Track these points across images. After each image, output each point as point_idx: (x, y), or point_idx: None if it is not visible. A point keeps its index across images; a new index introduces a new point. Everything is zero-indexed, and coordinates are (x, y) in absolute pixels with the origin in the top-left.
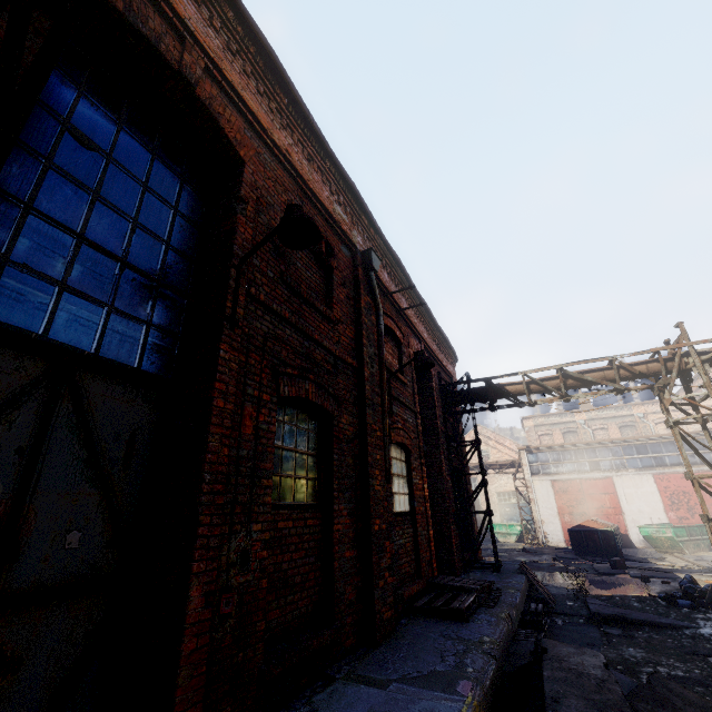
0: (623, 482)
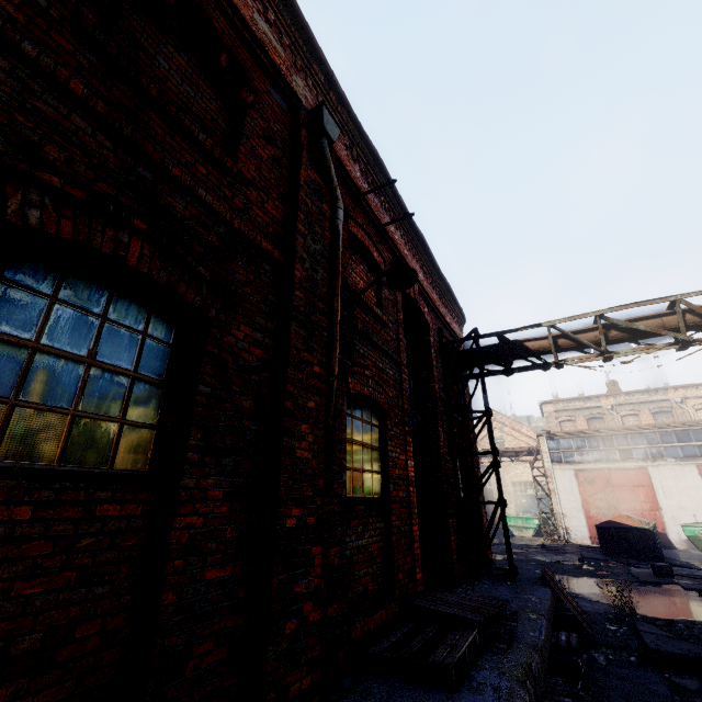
0: (660, 473)
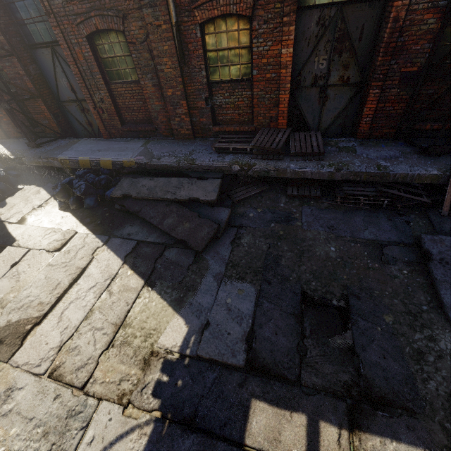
0: None
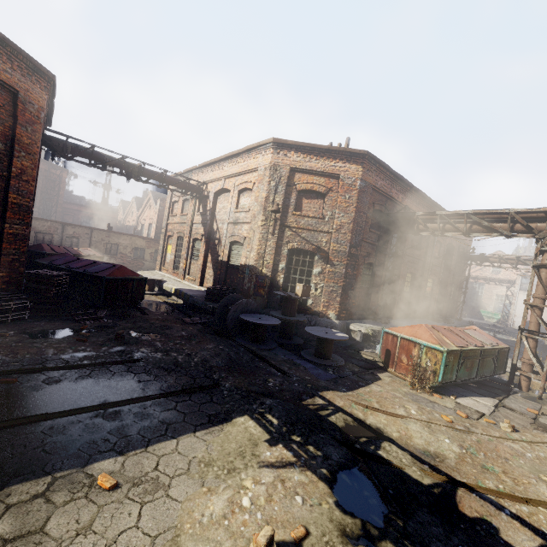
0: None
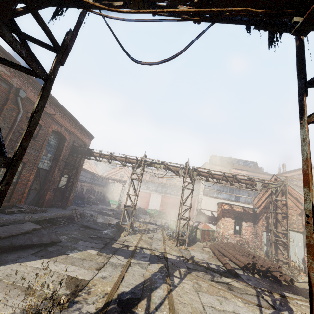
0: (153, 195)
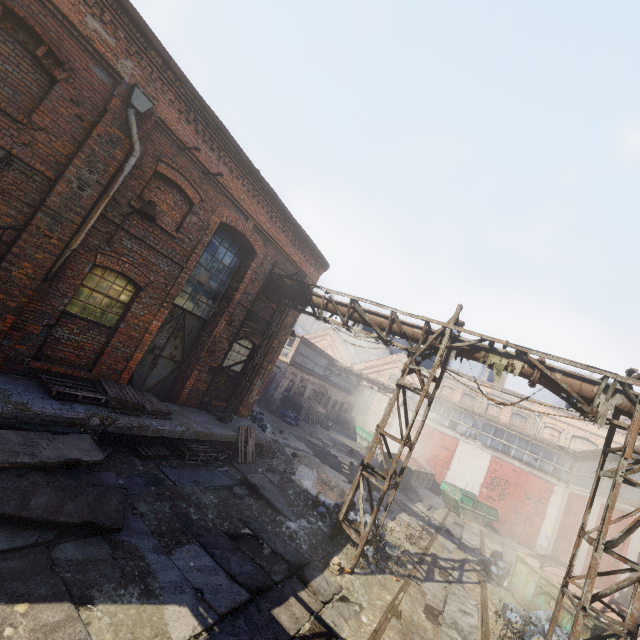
0: (465, 448)
